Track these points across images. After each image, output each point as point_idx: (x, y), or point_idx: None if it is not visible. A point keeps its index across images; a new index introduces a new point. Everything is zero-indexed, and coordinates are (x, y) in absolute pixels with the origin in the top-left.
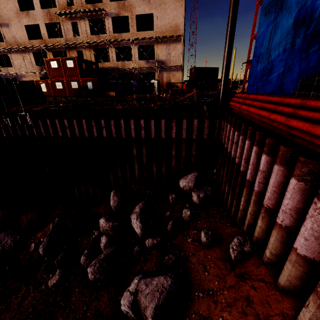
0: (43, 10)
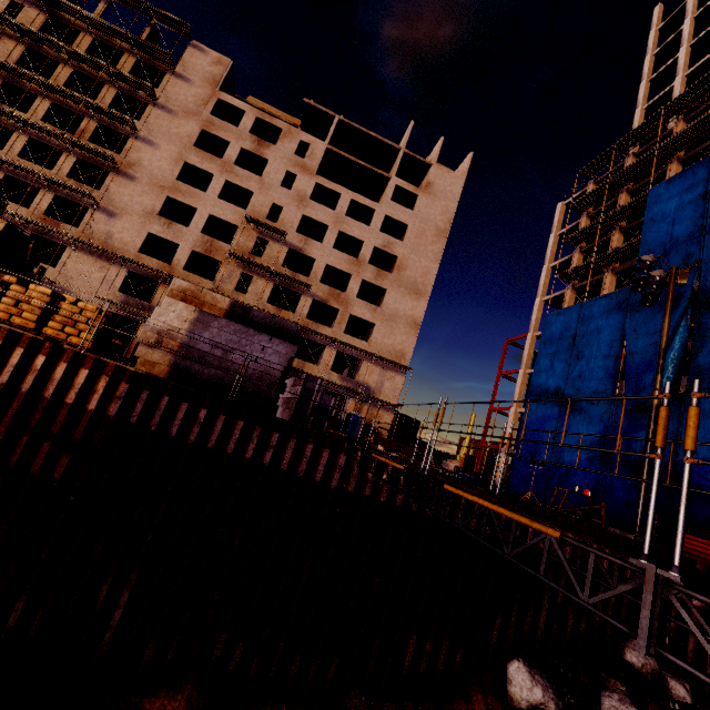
0: (203, 235)
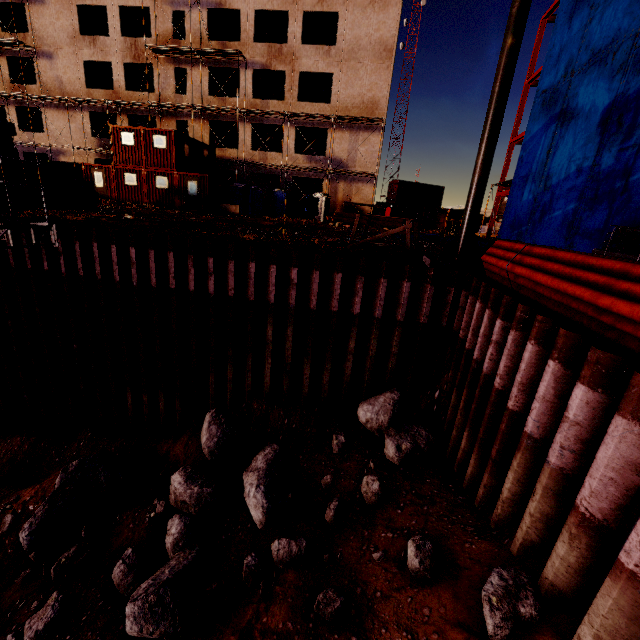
0: (124, 38)
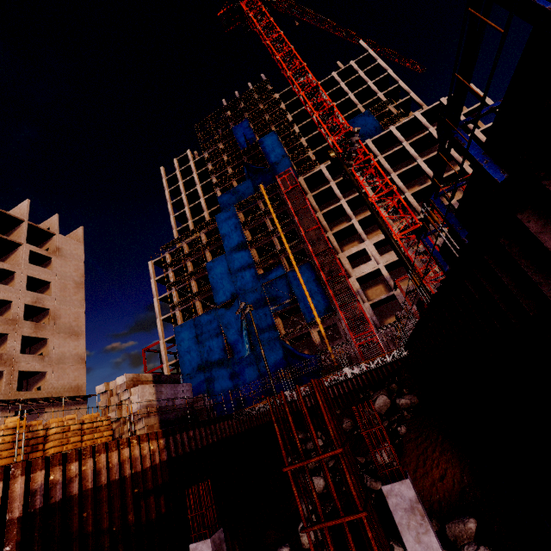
0: None
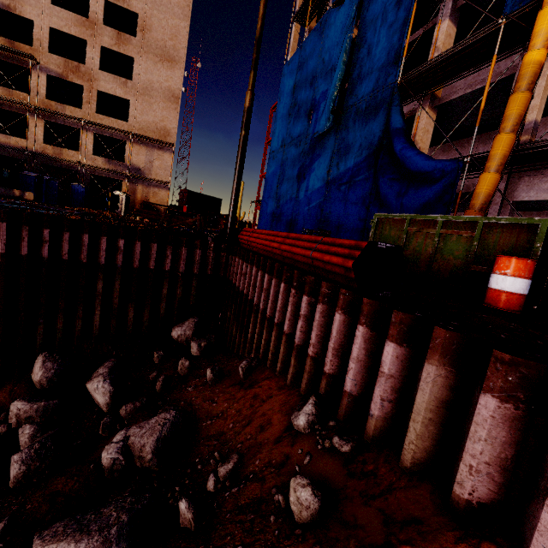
0: None
